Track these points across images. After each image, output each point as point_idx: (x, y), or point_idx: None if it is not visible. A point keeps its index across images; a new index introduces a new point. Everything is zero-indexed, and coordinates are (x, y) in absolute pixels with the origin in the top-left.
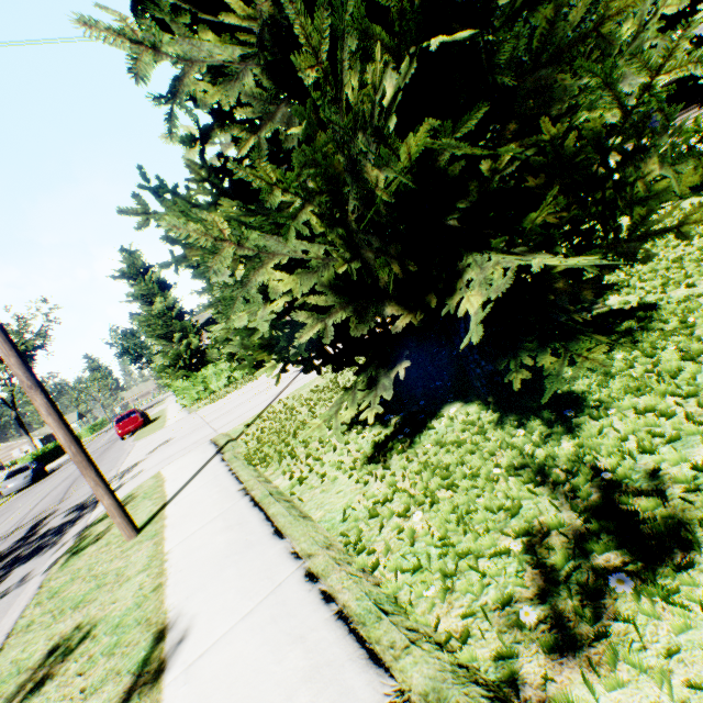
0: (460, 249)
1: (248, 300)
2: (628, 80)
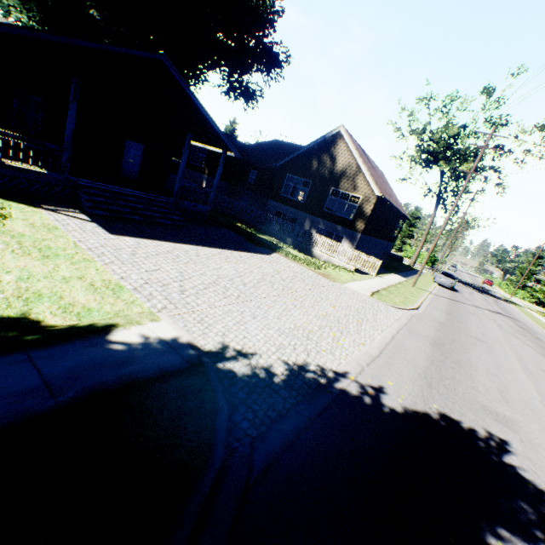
0: None
1: None
2: None
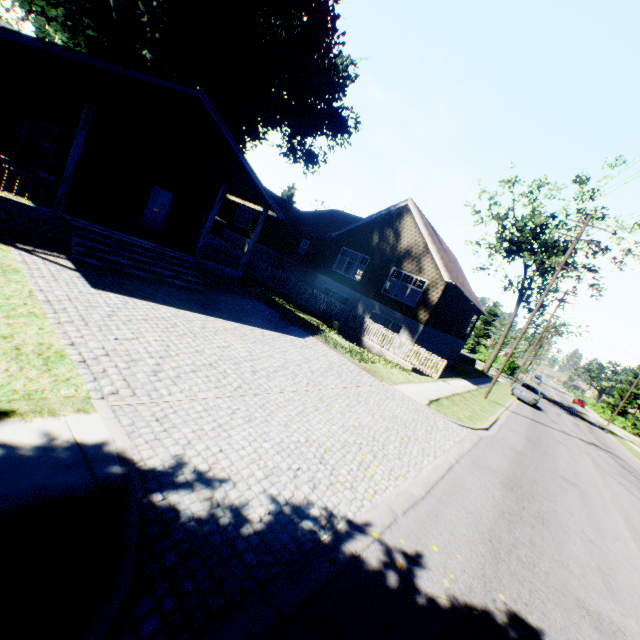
0: None
1: None
2: None
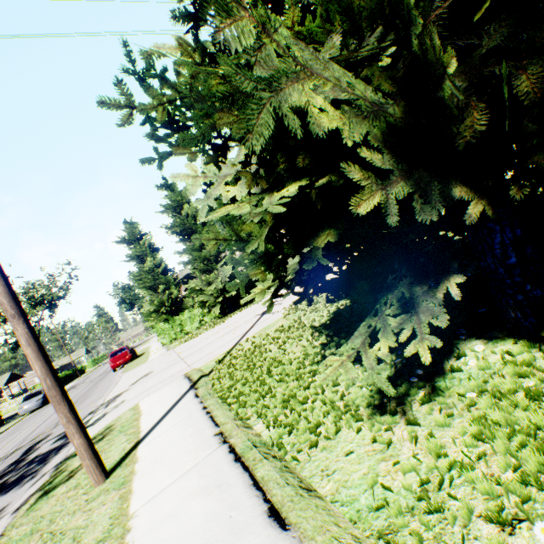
0: None
1: (218, 258)
2: None
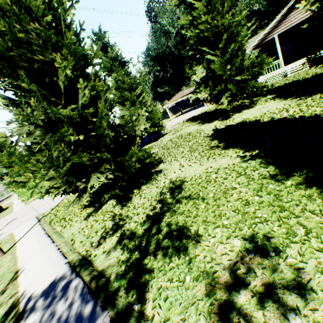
0: (92, 171)
1: None
2: (139, 126)
